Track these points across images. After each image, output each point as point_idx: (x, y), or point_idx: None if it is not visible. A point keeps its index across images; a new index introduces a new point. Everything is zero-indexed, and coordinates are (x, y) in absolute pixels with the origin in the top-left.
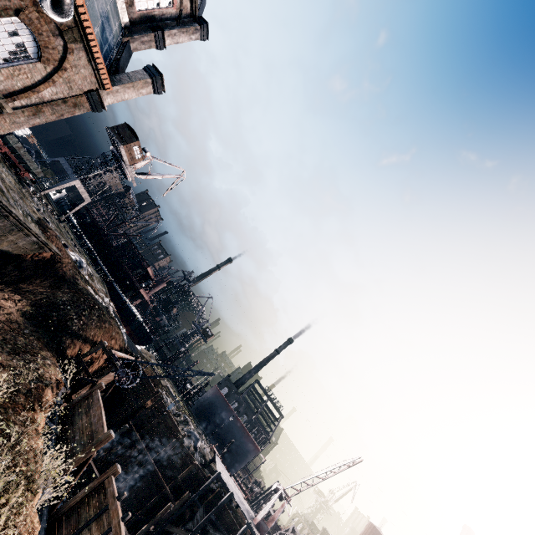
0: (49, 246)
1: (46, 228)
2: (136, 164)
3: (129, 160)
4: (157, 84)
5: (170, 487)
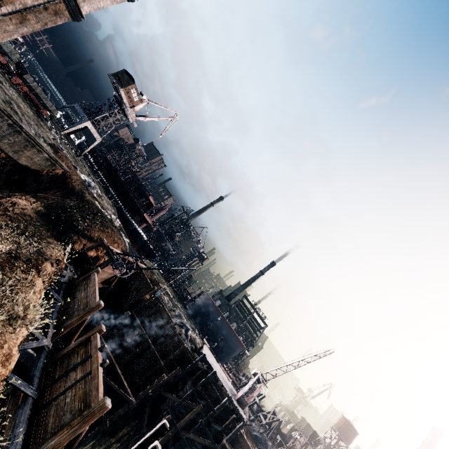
0: (59, 163)
1: (57, 150)
2: (135, 107)
3: (128, 103)
4: None
5: (165, 363)
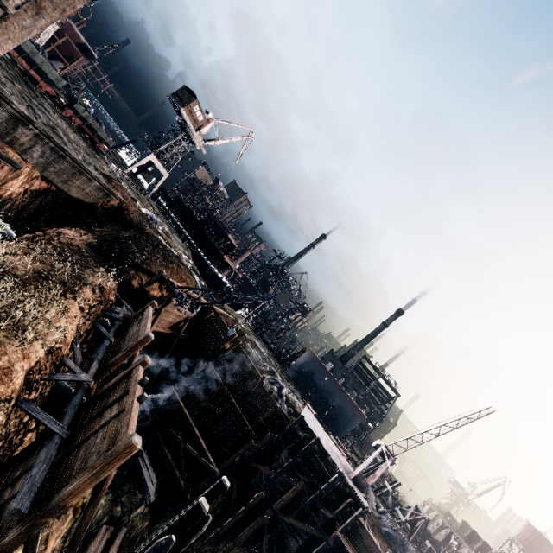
0: (112, 191)
1: (111, 179)
2: (202, 129)
3: (192, 125)
4: None
5: (253, 427)
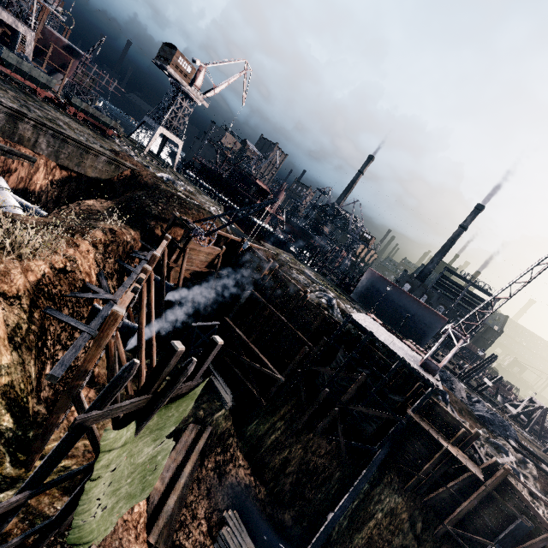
0: (120, 161)
1: (117, 152)
2: (196, 82)
3: (184, 80)
4: None
5: (307, 337)
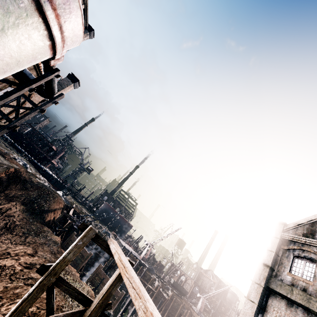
0: (13, 166)
1: (5, 155)
2: None
3: None
4: (76, 85)
5: (104, 257)
